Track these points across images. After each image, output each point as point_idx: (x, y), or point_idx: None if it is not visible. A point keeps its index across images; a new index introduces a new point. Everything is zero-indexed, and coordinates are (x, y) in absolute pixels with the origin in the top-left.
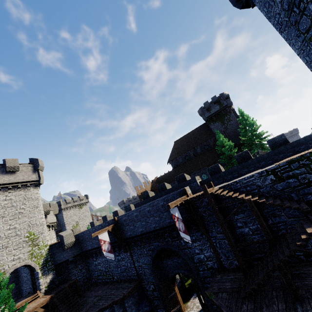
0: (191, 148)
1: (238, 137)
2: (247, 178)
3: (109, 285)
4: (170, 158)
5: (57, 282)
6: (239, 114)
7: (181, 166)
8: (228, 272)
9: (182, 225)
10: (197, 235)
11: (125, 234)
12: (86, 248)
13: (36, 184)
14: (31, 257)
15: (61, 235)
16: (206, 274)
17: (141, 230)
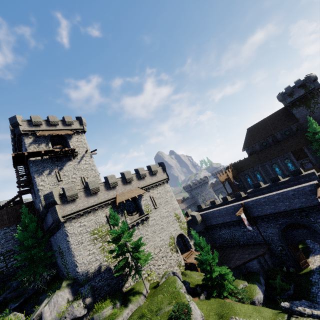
0: (269, 135)
1: None
2: None
3: (239, 247)
4: (245, 145)
5: None
6: None
7: (259, 153)
8: None
9: None
10: None
11: (253, 214)
12: (210, 224)
13: (167, 181)
14: (181, 229)
15: (192, 215)
16: None
17: (269, 211)
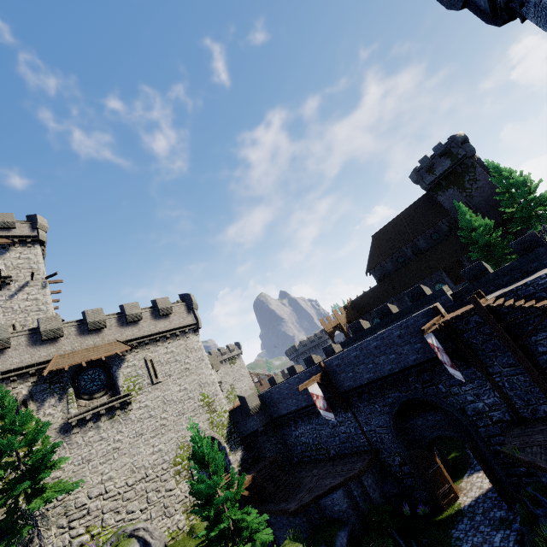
0: (406, 243)
1: (497, 208)
2: (546, 275)
3: (327, 462)
4: (369, 264)
5: (250, 461)
6: (495, 167)
7: (393, 276)
8: (532, 423)
9: (446, 358)
10: (466, 374)
11: (341, 386)
12: (278, 414)
13: (195, 329)
14: (212, 427)
15: (241, 396)
16: (492, 431)
17: (367, 376)
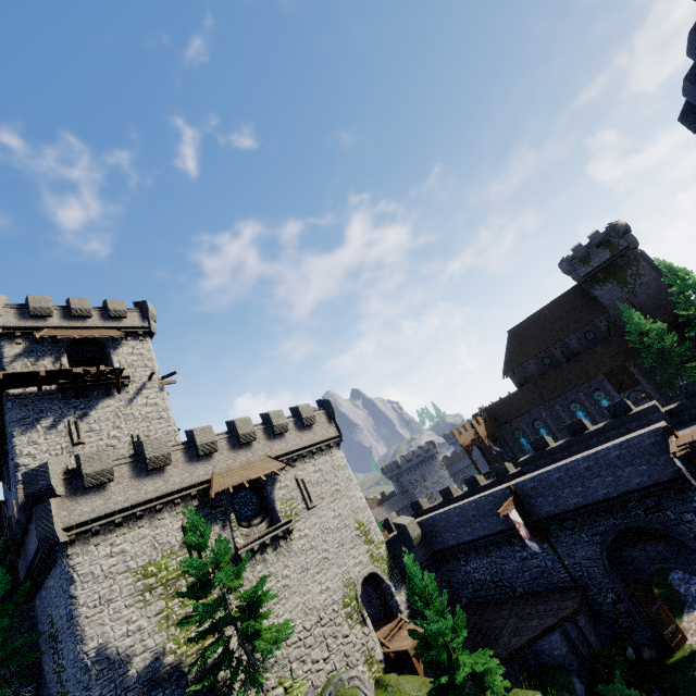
0: (555, 342)
1: (665, 307)
2: None
3: (515, 602)
4: (507, 365)
5: None
6: (669, 264)
7: (539, 381)
8: None
9: (695, 482)
10: None
11: (537, 512)
12: (444, 545)
13: (338, 442)
14: (372, 561)
15: (399, 524)
16: None
17: (574, 501)
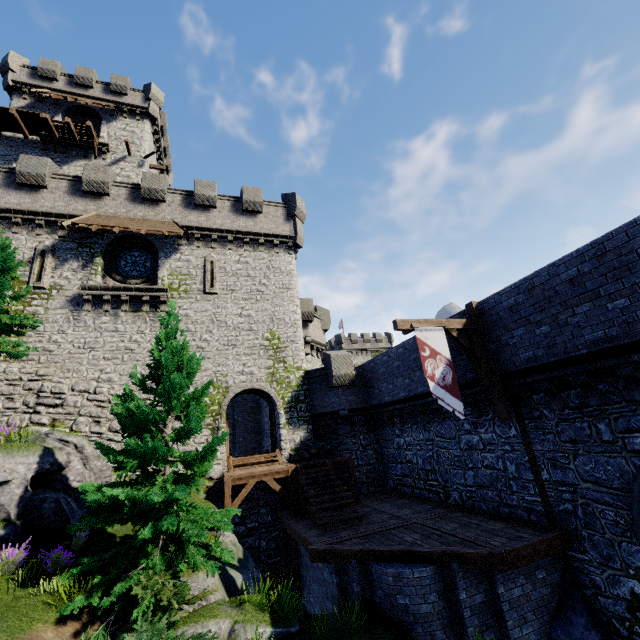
0: None
1: None
2: None
3: (435, 507)
4: None
5: (313, 451)
6: None
7: None
8: None
9: None
10: None
11: (508, 358)
12: (378, 400)
13: (290, 245)
14: (271, 380)
15: (326, 353)
16: None
17: (594, 335)
